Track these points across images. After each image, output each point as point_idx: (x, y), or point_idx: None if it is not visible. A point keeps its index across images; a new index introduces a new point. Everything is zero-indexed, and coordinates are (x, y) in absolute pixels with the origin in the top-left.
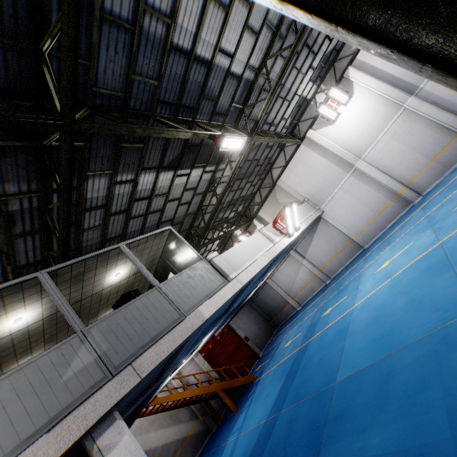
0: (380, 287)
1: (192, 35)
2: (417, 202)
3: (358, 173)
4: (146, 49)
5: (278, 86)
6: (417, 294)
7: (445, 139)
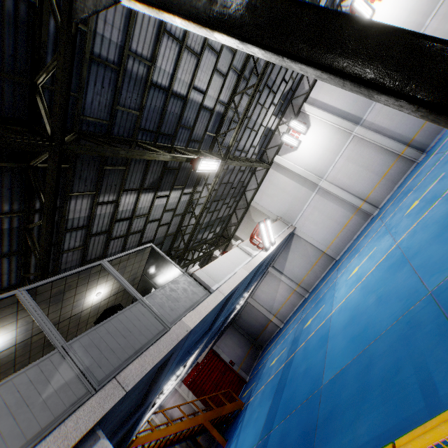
0: (353, 291)
1: (169, 75)
2: (375, 214)
3: (322, 191)
4: (129, 85)
5: (245, 117)
6: (384, 290)
7: (390, 160)
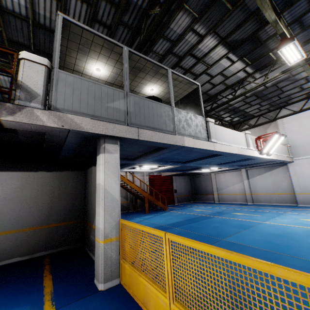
0: (296, 226)
1: None
2: None
3: None
4: None
5: None
6: None
7: None
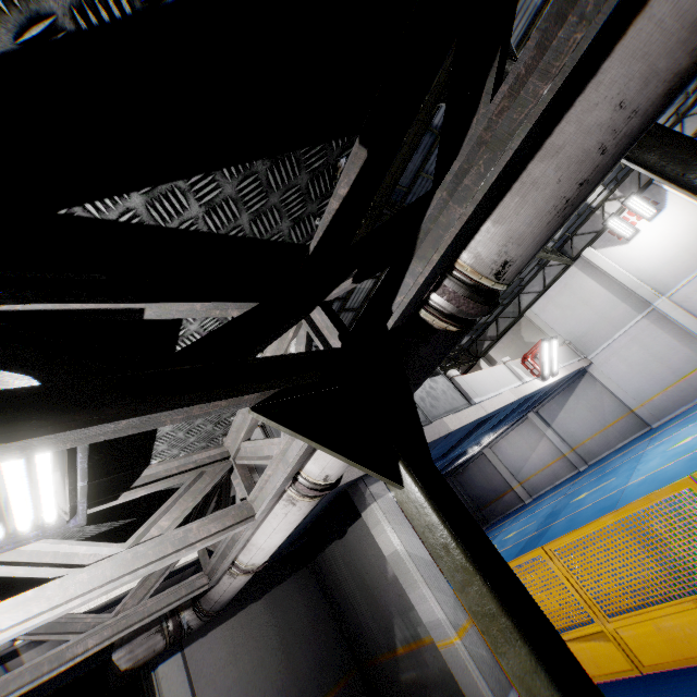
0: (671, 462)
1: None
2: None
3: (657, 315)
4: None
5: None
6: None
7: None
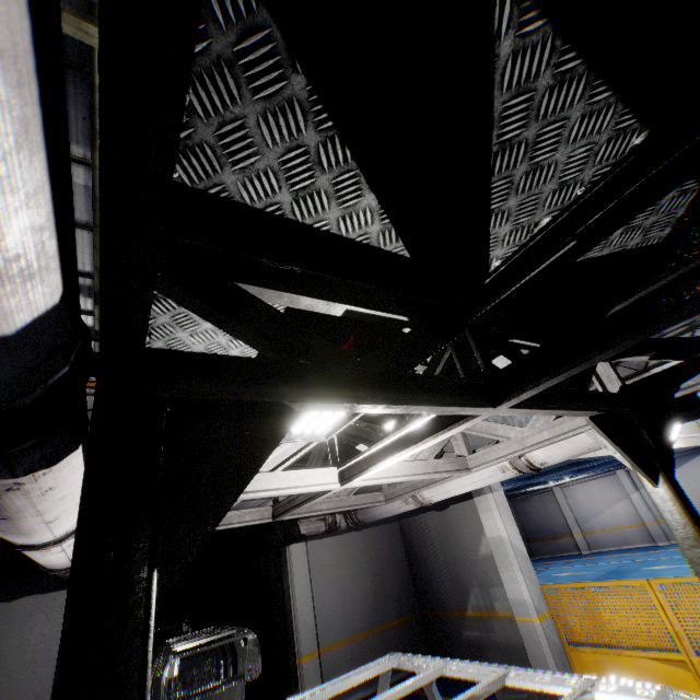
0: None
1: None
2: None
3: None
4: None
5: None
6: None
7: None
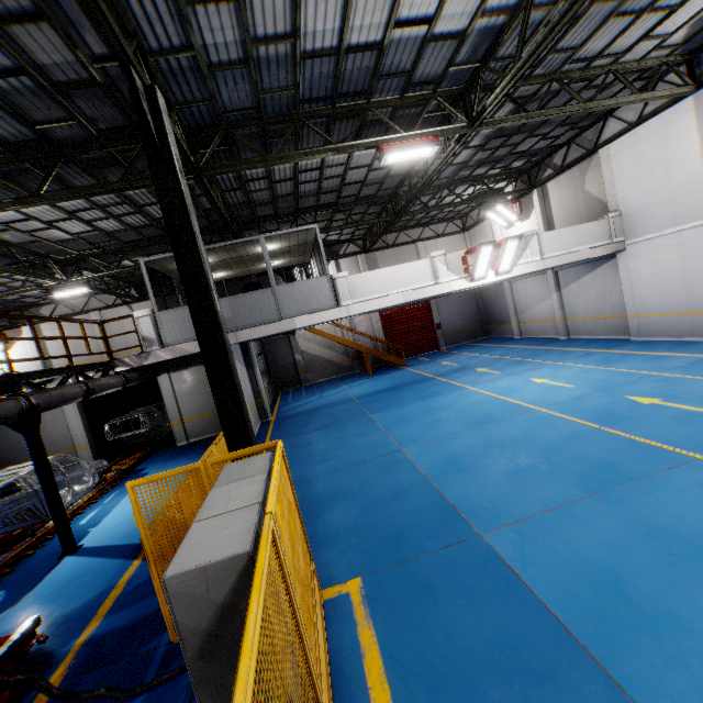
0: (488, 394)
1: (336, 31)
2: None
3: None
4: (270, 69)
5: (525, 69)
6: (447, 421)
7: None
